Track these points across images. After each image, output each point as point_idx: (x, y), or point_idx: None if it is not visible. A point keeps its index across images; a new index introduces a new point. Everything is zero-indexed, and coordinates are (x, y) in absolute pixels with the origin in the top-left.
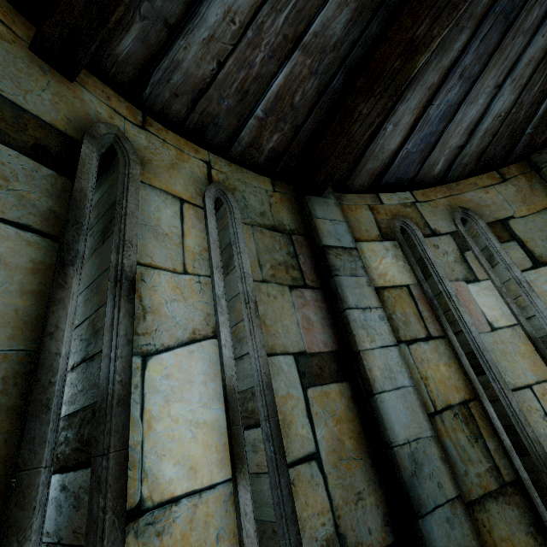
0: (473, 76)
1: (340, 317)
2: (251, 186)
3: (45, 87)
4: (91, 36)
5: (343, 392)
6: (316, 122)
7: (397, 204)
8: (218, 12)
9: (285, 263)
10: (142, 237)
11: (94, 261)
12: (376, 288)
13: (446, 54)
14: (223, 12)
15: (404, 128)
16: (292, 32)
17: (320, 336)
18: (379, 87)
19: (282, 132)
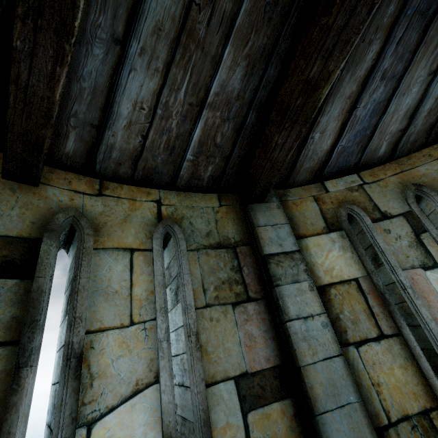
0: (397, 74)
1: (282, 328)
2: (198, 209)
3: (14, 204)
4: (36, 160)
5: (285, 411)
6: (242, 150)
7: (343, 190)
8: (128, 106)
9: (228, 280)
10: (93, 304)
11: (63, 328)
12: (322, 286)
13: (359, 66)
14: (132, 105)
15: (333, 132)
16: (195, 99)
17: (263, 351)
18: (287, 122)
19: (215, 164)
